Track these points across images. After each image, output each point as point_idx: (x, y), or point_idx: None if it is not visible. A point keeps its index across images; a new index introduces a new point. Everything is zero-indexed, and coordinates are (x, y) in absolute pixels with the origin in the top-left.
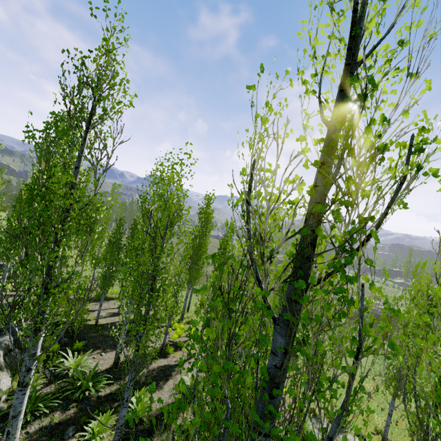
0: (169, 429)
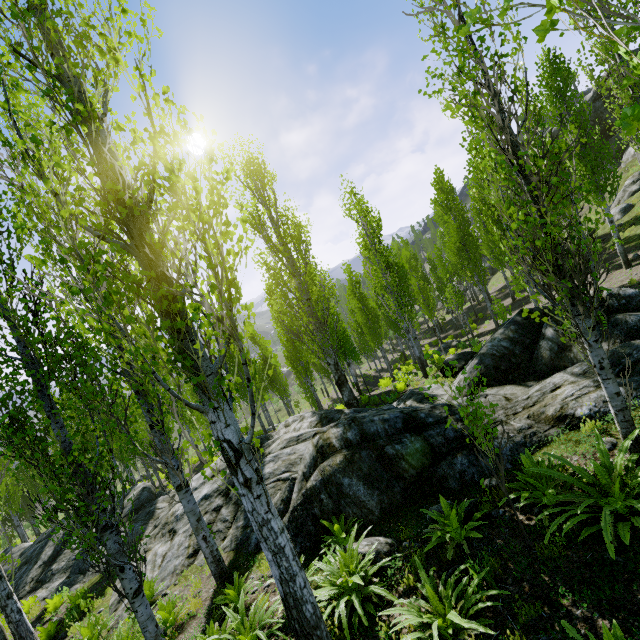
0: None
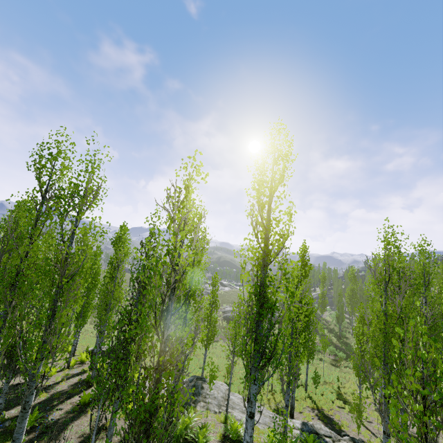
0: (17, 390)
